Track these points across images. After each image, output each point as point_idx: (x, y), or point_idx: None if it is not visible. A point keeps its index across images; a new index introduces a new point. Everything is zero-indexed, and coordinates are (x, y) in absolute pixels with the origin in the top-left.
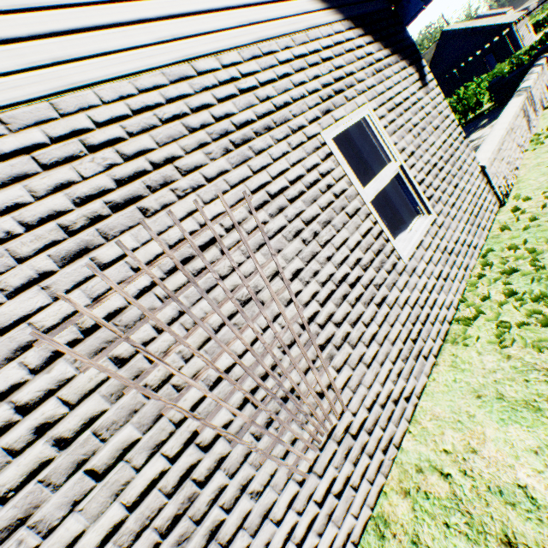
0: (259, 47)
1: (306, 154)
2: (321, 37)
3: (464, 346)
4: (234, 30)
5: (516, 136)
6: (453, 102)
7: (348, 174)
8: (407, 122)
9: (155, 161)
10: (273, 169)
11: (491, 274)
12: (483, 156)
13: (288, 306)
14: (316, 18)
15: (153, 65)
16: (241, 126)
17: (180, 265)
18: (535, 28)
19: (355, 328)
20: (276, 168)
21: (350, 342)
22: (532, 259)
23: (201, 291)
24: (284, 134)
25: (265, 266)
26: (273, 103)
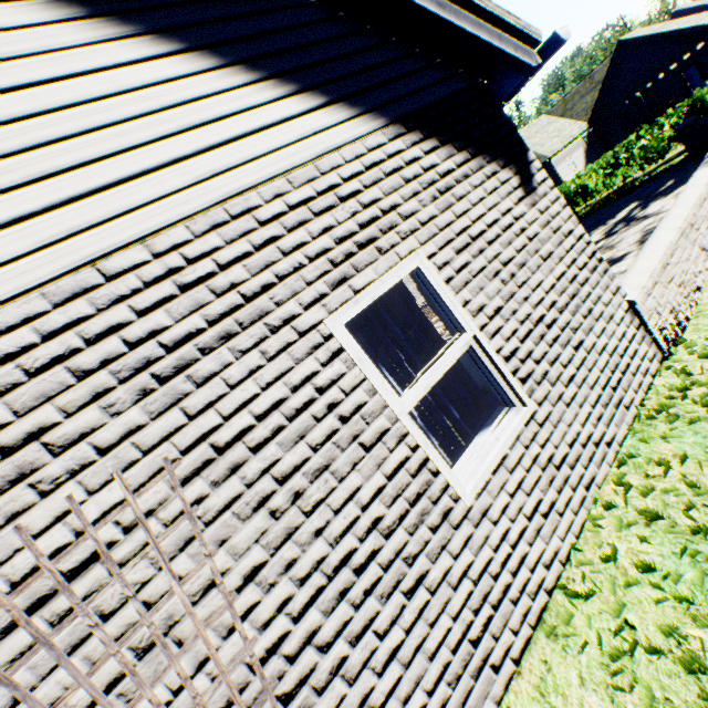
0: (227, 207)
1: (295, 361)
2: (343, 162)
3: (564, 650)
4: (183, 192)
5: (700, 234)
6: (629, 144)
7: (369, 377)
8: (491, 261)
9: (7, 442)
10: (229, 403)
11: (626, 507)
12: (635, 281)
13: (229, 637)
14: (336, 135)
15: (28, 285)
16: (176, 344)
17: (23, 618)
18: None
19: (359, 645)
20: (234, 398)
21: (346, 674)
22: (687, 503)
23: (58, 654)
24: (257, 337)
25: (191, 578)
26: (242, 291)
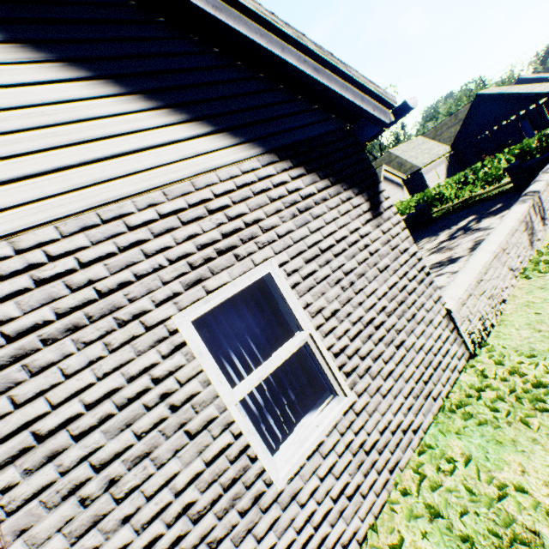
0: (100, 212)
1: (137, 353)
2: (218, 181)
3: None
4: (60, 196)
5: (510, 257)
6: (476, 169)
7: (206, 369)
8: (335, 270)
9: None
10: (61, 391)
11: (418, 496)
12: (454, 292)
13: None
14: (216, 158)
15: None
16: (19, 334)
17: None
18: None
19: None
20: (67, 387)
21: None
22: (462, 509)
23: None
24: (104, 330)
25: None
26: (98, 287)
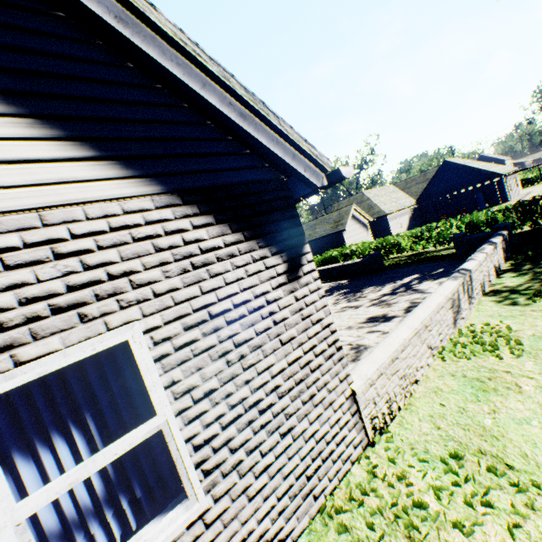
0: None
1: None
2: (83, 217)
3: None
4: None
5: (431, 334)
6: (431, 228)
7: None
8: (224, 340)
9: None
10: None
11: None
12: (365, 369)
13: None
14: (90, 189)
15: None
16: None
17: None
18: (524, 183)
19: None
20: None
21: None
22: None
23: None
24: None
25: None
26: None
